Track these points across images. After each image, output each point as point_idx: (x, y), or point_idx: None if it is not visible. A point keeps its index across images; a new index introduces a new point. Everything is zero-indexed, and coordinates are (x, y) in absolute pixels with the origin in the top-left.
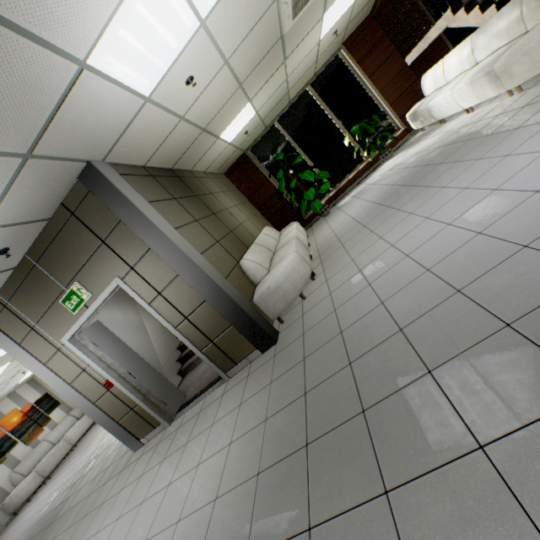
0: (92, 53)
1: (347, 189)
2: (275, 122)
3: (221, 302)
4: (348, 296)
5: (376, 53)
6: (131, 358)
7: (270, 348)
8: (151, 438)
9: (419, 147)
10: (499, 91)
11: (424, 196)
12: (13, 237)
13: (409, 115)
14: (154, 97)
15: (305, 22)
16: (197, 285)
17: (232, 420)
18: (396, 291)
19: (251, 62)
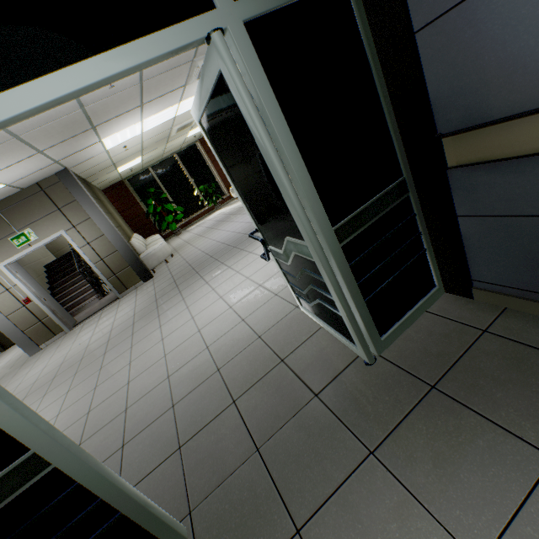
0: (106, 138)
1: (194, 222)
2: (150, 167)
3: (127, 252)
4: (191, 255)
5: None
6: (41, 290)
7: (149, 280)
8: (50, 343)
9: (233, 206)
10: None
11: (226, 224)
12: (5, 193)
13: (231, 189)
14: (109, 150)
15: (181, 133)
16: (115, 242)
17: (133, 299)
18: (208, 248)
19: (152, 143)
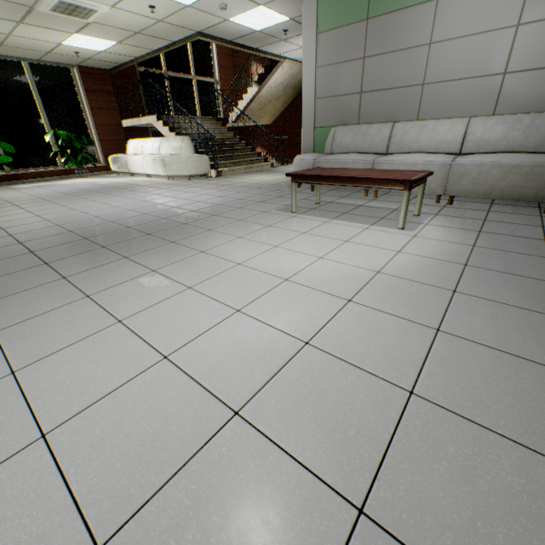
0: None
1: (29, 179)
2: None
3: None
4: (22, 224)
5: (104, 98)
6: None
7: None
8: None
9: (113, 180)
10: (165, 173)
11: (107, 197)
12: None
13: (113, 157)
14: None
15: (59, 22)
16: None
17: None
18: (72, 222)
19: None
